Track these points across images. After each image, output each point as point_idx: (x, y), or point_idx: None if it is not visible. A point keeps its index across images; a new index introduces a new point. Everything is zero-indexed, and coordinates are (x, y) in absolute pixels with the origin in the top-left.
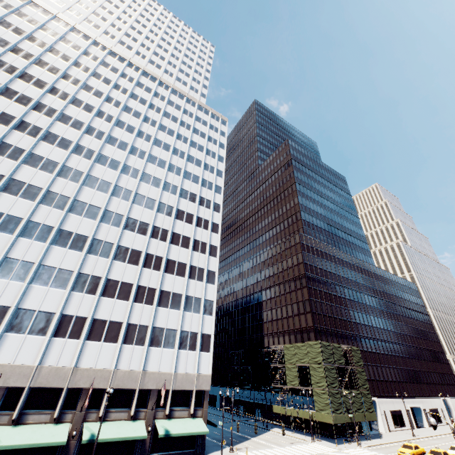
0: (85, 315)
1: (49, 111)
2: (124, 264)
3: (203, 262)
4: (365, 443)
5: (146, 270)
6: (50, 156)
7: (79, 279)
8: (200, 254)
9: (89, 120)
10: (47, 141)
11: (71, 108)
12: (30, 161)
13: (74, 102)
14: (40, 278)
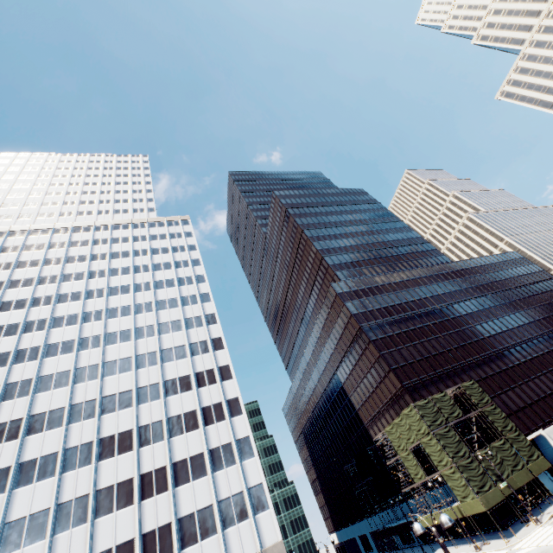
0: None
1: None
2: (113, 459)
3: (217, 394)
4: (548, 512)
5: (144, 450)
6: None
7: (59, 513)
8: (209, 388)
9: (23, 317)
10: None
11: None
12: None
13: (2, 308)
14: (7, 543)
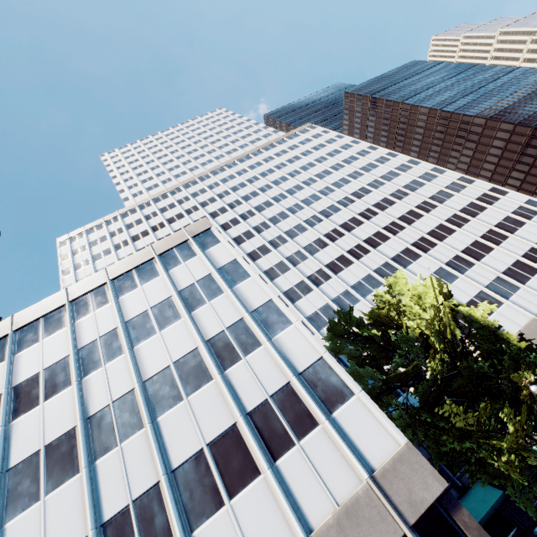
0: (494, 276)
1: (263, 226)
2: (449, 238)
3: (476, 191)
4: None
5: (464, 228)
6: (310, 240)
7: (450, 267)
8: (465, 190)
9: (280, 208)
10: (294, 237)
11: (264, 213)
12: (311, 252)
13: (258, 210)
14: None
